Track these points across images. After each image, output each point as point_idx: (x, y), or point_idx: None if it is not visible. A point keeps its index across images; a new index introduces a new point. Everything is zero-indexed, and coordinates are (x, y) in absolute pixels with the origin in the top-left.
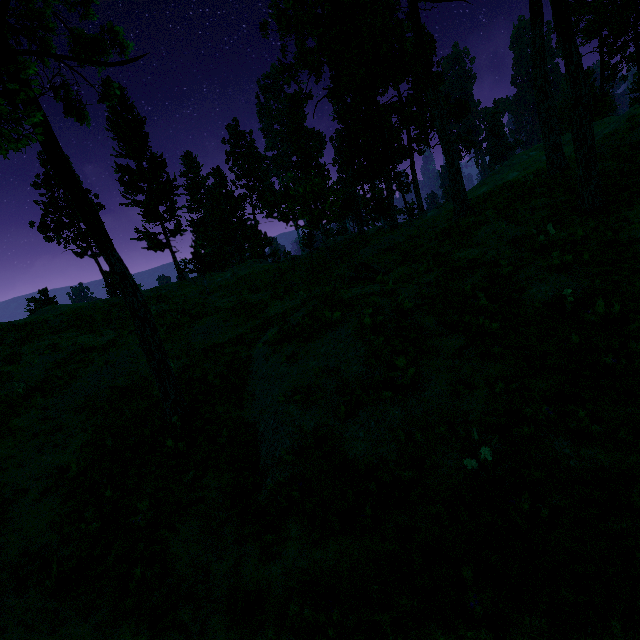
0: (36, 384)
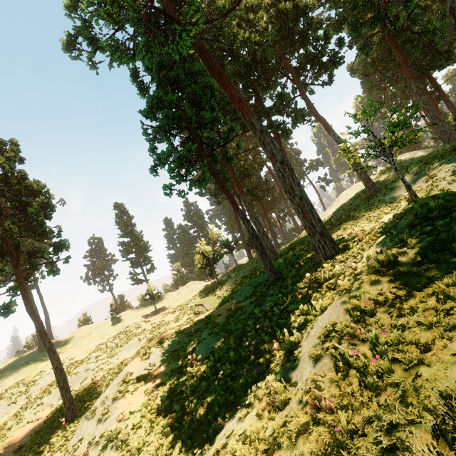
0: (44, 388)
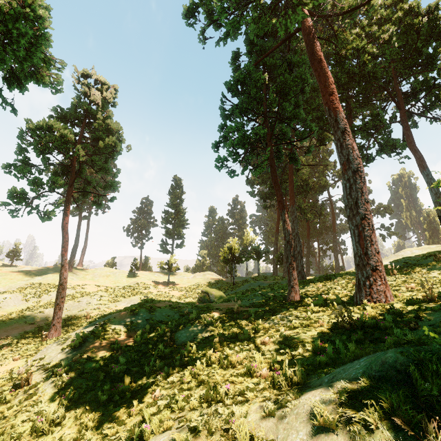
0: (53, 300)
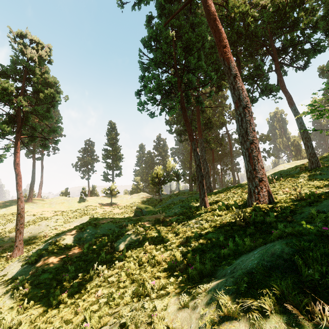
0: None
